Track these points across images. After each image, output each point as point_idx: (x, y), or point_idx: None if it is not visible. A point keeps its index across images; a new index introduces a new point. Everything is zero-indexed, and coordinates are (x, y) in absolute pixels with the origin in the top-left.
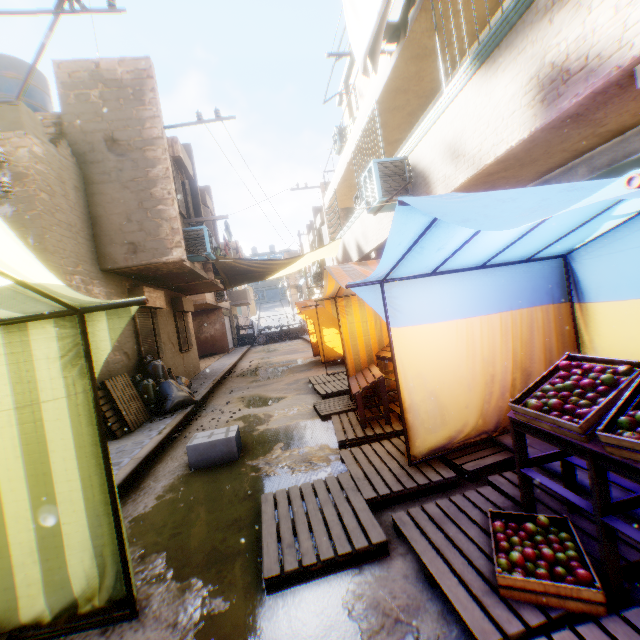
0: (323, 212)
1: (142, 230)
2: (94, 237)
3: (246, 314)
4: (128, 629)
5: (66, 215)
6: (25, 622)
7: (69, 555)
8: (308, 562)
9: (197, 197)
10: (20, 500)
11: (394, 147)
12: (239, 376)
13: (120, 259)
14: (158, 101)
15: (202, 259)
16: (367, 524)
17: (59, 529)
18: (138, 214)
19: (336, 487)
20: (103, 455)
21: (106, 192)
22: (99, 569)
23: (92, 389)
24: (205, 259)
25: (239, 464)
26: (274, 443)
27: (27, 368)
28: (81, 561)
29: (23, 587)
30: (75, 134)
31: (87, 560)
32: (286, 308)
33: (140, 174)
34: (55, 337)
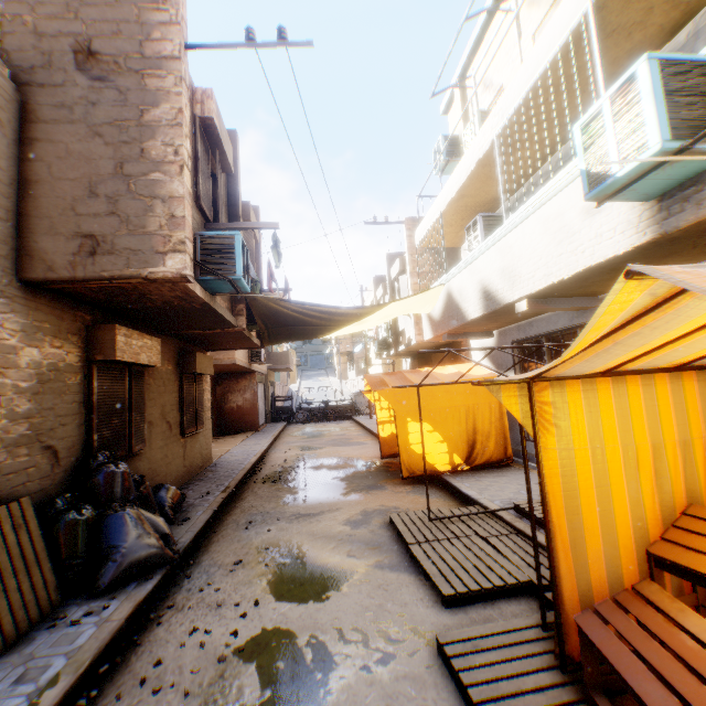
0: (404, 257)
1: (114, 213)
2: (18, 217)
3: (285, 381)
4: None
5: None
6: None
7: None
8: None
9: (236, 205)
10: None
11: (564, 135)
12: (266, 481)
13: (61, 263)
14: (182, 3)
15: (227, 289)
16: None
17: None
18: (112, 184)
19: None
20: None
21: (58, 139)
22: None
23: None
24: (232, 289)
25: None
26: None
27: None
28: None
29: None
30: (22, 36)
31: None
32: (332, 378)
33: (128, 115)
34: None
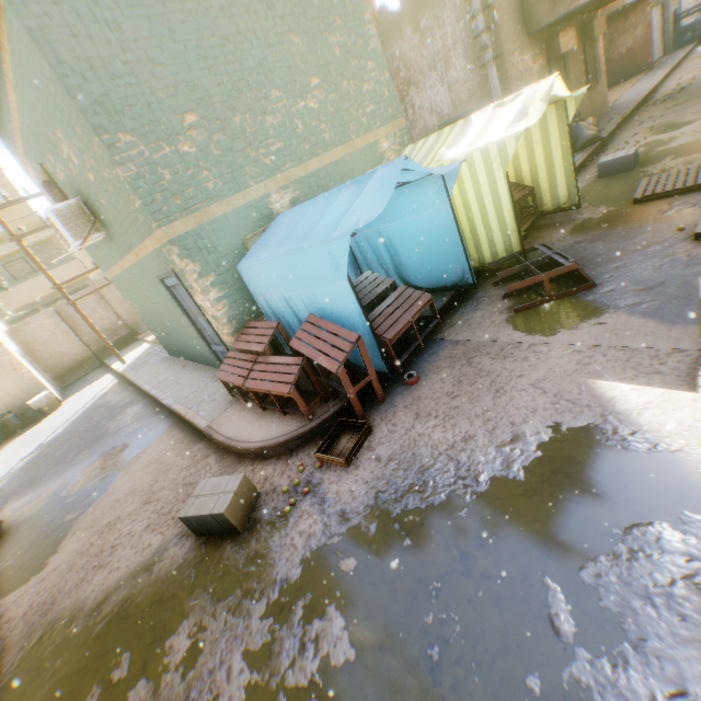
0: None
1: None
2: (521, 8)
3: None
4: (575, 216)
5: (506, 3)
6: (544, 210)
7: (558, 189)
8: (654, 193)
9: None
10: (542, 172)
11: None
12: (654, 104)
13: (541, 21)
14: None
15: None
16: (697, 180)
17: (555, 181)
18: None
19: (692, 170)
20: (570, 154)
21: None
22: (567, 194)
23: (567, 130)
24: None
25: (631, 172)
26: (664, 157)
27: (544, 126)
28: (561, 191)
29: (544, 200)
30: None
31: (563, 191)
32: None
33: None
34: (554, 112)
